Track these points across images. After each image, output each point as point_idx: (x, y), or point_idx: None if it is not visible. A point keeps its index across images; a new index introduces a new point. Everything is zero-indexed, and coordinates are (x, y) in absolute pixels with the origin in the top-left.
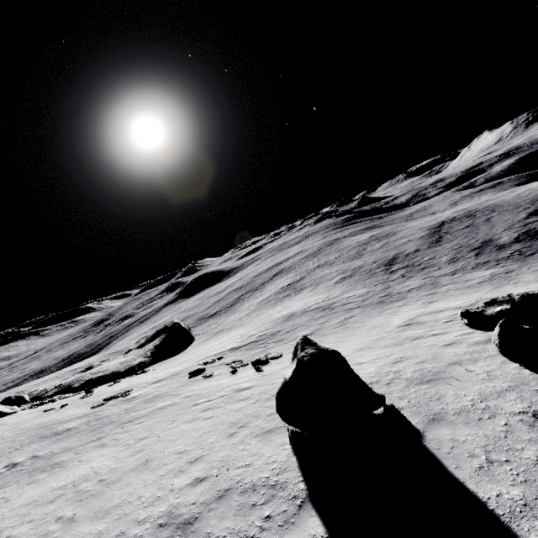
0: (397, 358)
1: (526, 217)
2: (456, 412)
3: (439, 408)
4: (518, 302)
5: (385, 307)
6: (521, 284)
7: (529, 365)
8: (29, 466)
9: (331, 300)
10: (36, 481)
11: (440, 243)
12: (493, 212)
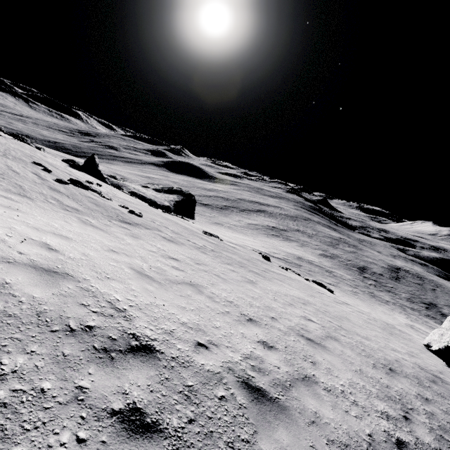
0: None
1: None
2: None
3: None
4: None
5: (379, 302)
6: None
7: None
8: (229, 259)
9: (328, 267)
10: (260, 278)
11: (399, 282)
12: (437, 287)
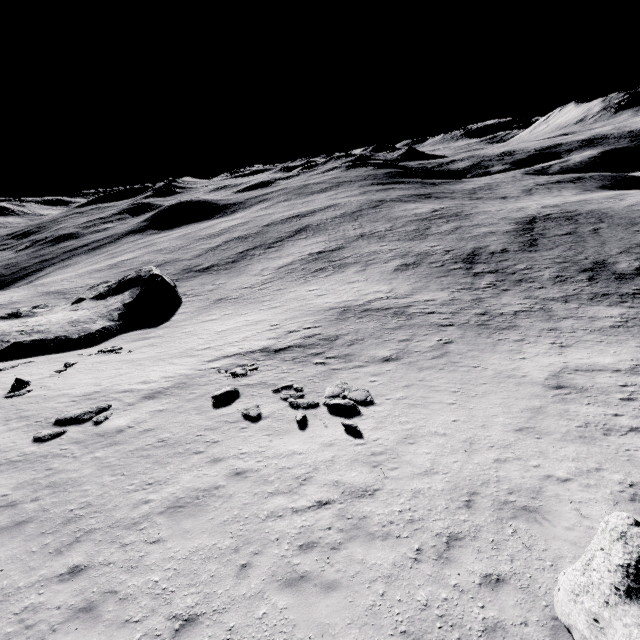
0: (624, 484)
1: None
2: None
3: None
4: None
5: (495, 336)
6: None
7: None
8: None
9: (401, 300)
10: None
11: (536, 248)
12: (602, 222)
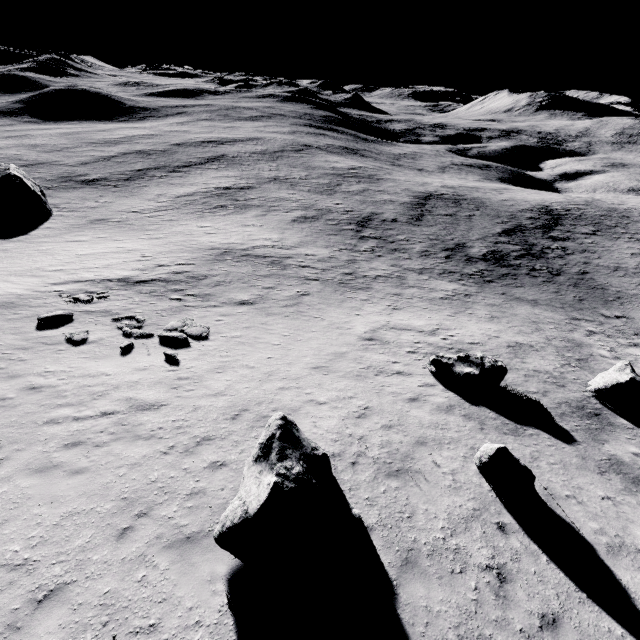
0: (361, 408)
1: (500, 233)
2: (429, 552)
3: (412, 540)
4: (486, 369)
5: (348, 294)
6: (475, 319)
7: (499, 492)
8: None
9: (285, 250)
10: None
11: (420, 223)
12: (478, 210)
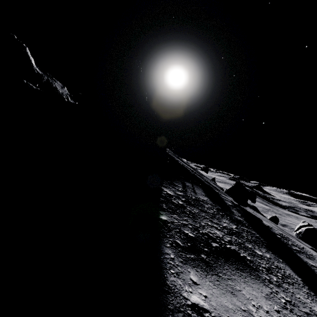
0: None
1: None
2: None
3: None
4: None
5: None
6: None
7: None
8: None
9: None
10: None
11: None
12: None
